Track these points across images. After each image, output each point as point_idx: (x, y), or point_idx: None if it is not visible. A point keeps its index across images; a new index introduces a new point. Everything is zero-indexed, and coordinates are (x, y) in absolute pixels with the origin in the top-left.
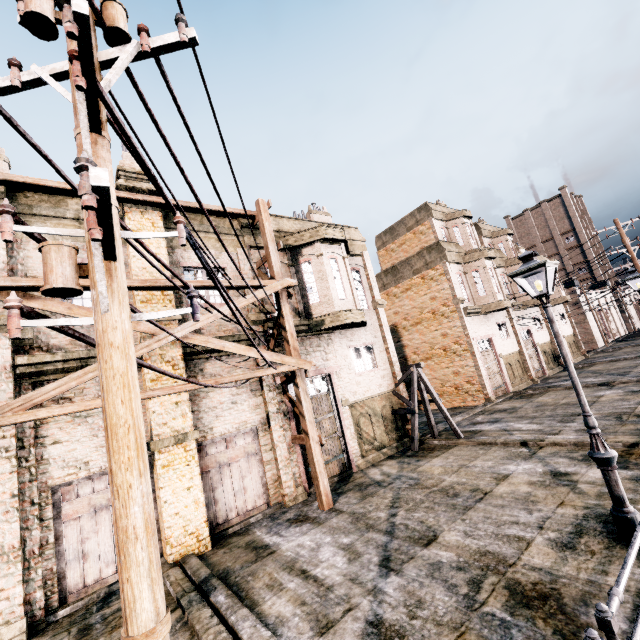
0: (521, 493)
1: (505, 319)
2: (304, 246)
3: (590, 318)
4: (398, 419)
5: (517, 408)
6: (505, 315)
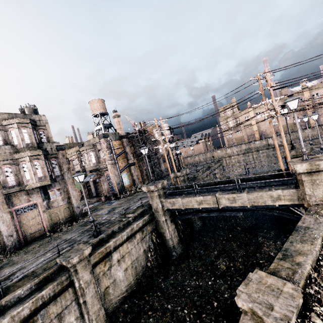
0: None
1: None
2: None
3: None
4: None
5: None
6: None
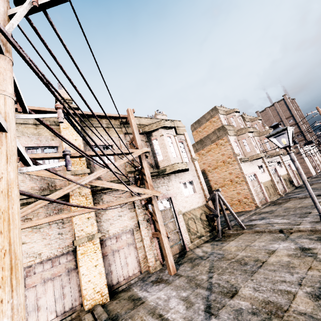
0: (284, 262)
1: (262, 163)
2: (153, 131)
3: (306, 160)
4: (209, 220)
5: (274, 210)
6: (261, 161)
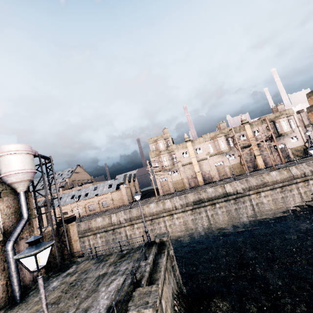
0: None
1: None
2: (275, 120)
3: None
4: (305, 151)
5: None
6: None
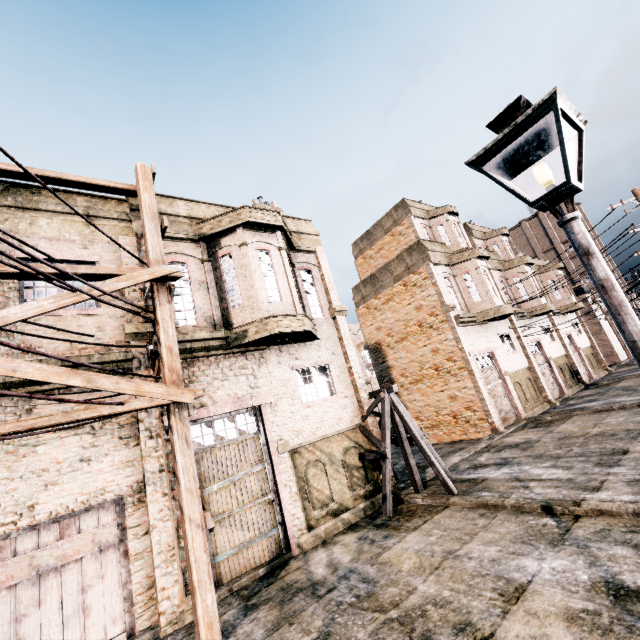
0: None
1: (508, 329)
2: (223, 235)
3: (606, 328)
4: (368, 466)
5: (533, 442)
6: (508, 325)
